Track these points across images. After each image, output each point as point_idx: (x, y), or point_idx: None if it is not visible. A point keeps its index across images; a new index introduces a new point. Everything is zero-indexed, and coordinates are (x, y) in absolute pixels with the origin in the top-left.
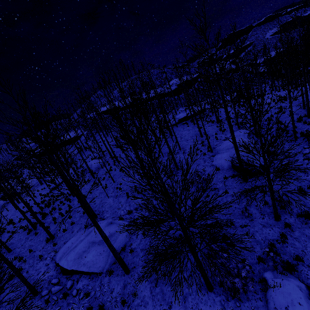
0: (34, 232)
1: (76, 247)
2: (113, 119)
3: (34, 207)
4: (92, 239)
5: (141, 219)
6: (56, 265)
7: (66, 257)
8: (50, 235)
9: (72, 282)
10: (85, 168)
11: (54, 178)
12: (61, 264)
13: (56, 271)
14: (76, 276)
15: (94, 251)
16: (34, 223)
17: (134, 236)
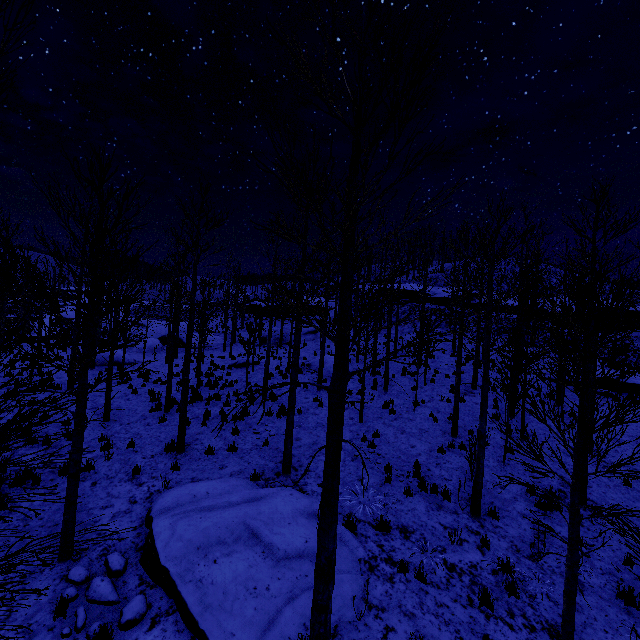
0: (161, 414)
1: (212, 511)
2: (403, 310)
3: (190, 375)
4: (257, 522)
5: (416, 579)
6: (146, 520)
7: (176, 520)
8: (180, 439)
9: (143, 610)
10: (309, 363)
11: (254, 340)
12: (156, 526)
13: (137, 535)
14: (162, 599)
15: (245, 563)
16: (173, 398)
17: (376, 620)
